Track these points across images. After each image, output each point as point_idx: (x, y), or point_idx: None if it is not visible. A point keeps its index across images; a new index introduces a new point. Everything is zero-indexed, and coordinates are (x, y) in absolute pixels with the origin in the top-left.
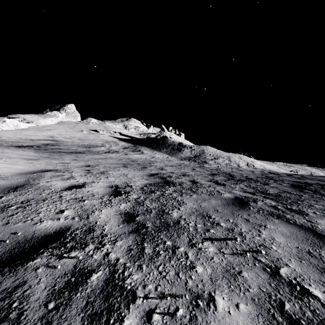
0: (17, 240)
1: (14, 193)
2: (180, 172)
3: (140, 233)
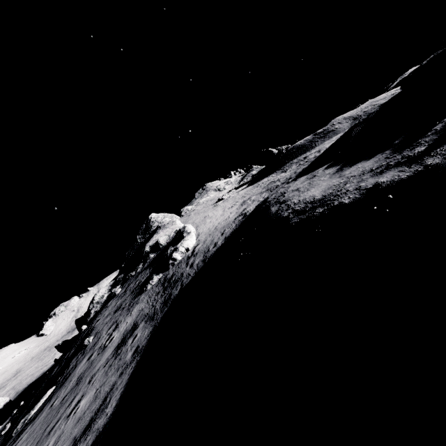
0: None
1: None
2: None
3: None
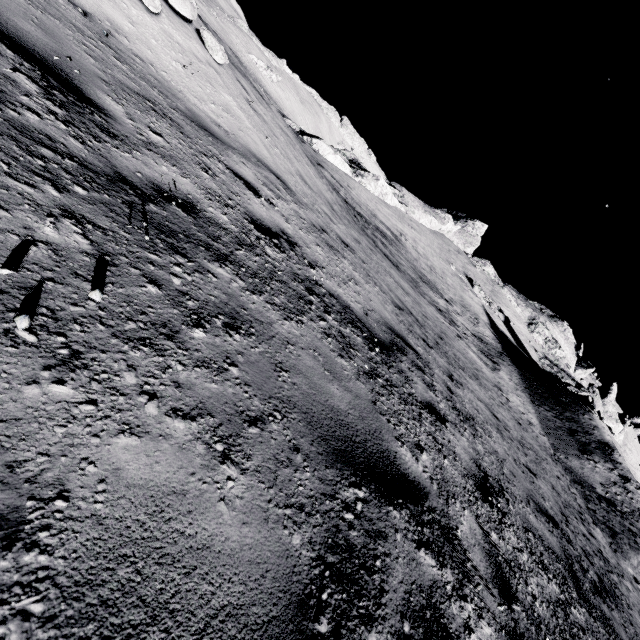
0: (61, 66)
1: (190, 122)
2: (469, 412)
3: (115, 179)
